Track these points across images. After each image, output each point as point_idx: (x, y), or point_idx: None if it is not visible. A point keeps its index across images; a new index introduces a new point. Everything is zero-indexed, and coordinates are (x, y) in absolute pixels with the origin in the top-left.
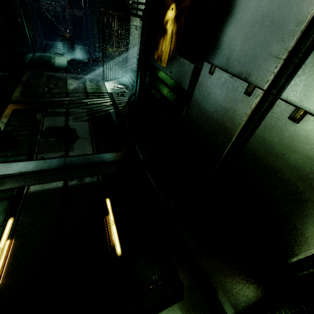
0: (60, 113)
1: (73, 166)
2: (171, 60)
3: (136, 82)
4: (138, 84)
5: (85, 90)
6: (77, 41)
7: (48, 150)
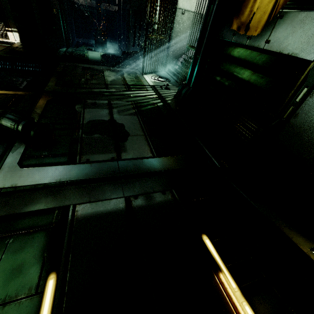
0: (102, 104)
1: (130, 173)
2: (271, 23)
3: (191, 68)
4: (196, 70)
5: (125, 81)
6: (109, 39)
7: (94, 150)
